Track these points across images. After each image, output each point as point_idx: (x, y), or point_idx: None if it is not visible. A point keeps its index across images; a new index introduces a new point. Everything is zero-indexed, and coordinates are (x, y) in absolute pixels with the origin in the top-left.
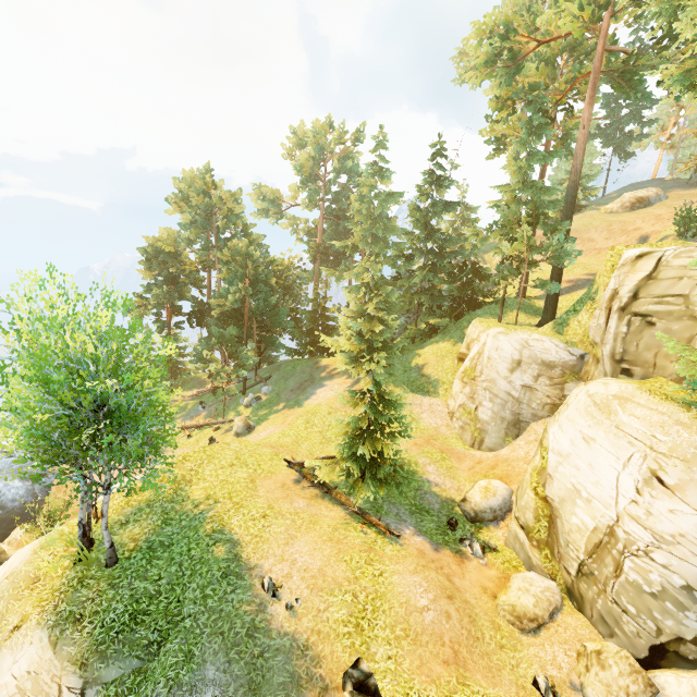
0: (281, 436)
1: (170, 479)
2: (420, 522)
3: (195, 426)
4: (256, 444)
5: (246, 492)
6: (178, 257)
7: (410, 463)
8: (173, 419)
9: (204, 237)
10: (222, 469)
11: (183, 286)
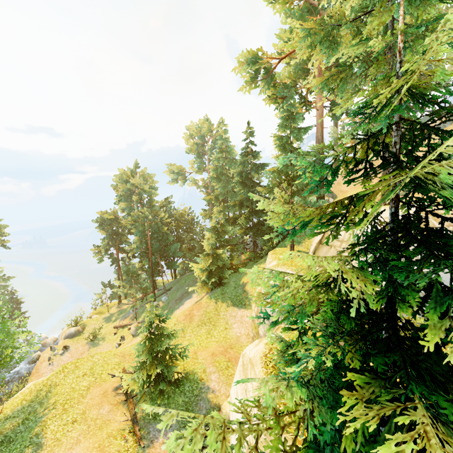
0: (141, 343)
1: (48, 385)
2: (182, 427)
3: (119, 326)
4: (113, 354)
5: (77, 399)
6: (118, 220)
7: (193, 374)
8: (117, 319)
9: (127, 208)
10: (77, 378)
11: (122, 236)
